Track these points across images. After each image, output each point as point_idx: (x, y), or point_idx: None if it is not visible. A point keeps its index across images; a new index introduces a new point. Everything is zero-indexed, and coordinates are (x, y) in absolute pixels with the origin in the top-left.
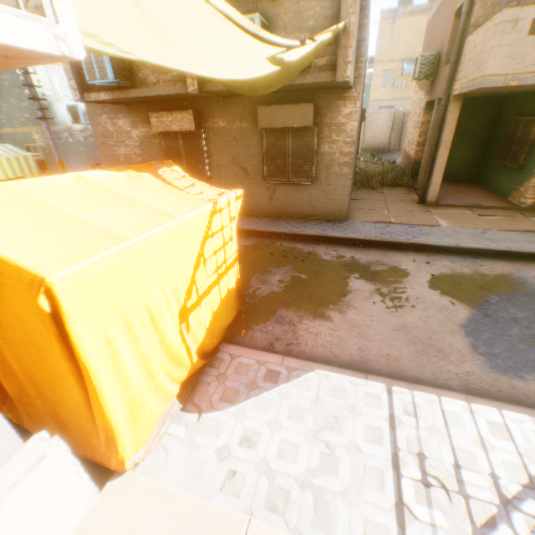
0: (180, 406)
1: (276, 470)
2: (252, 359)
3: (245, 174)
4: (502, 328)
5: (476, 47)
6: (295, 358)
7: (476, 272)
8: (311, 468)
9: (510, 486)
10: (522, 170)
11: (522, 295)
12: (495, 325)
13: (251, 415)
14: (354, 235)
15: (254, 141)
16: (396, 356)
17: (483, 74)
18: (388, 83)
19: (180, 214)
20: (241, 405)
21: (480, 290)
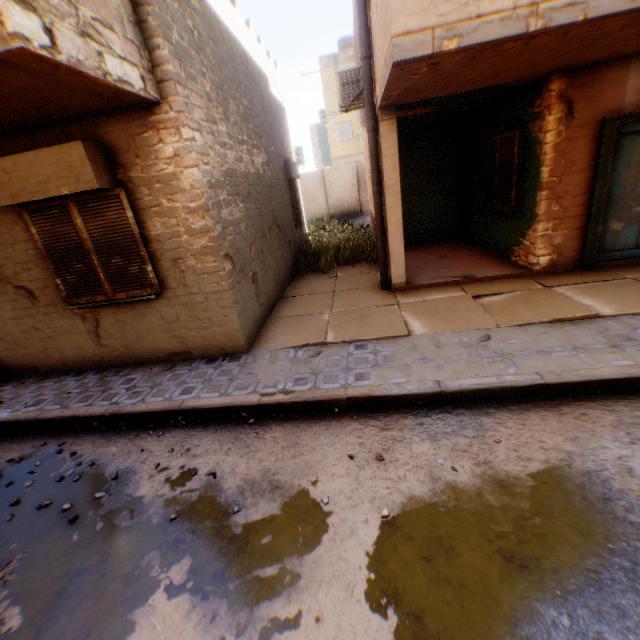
0: None
1: None
2: None
3: (31, 297)
4: None
5: (377, 5)
6: None
7: (491, 475)
8: None
9: None
10: (519, 212)
11: (630, 576)
12: None
13: None
14: (240, 395)
15: (21, 234)
16: None
17: (391, 34)
18: (351, 138)
19: None
20: None
21: (510, 575)
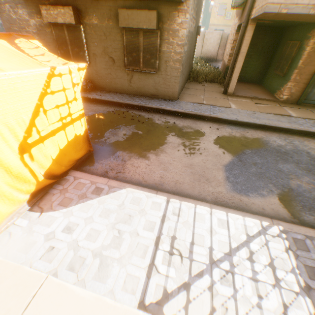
0: (29, 208)
1: (81, 246)
2: (88, 180)
3: (112, 62)
4: (247, 168)
5: None
6: (116, 180)
7: (243, 136)
8: (104, 245)
9: (218, 254)
10: (284, 77)
11: (264, 150)
12: (243, 166)
13: (76, 214)
14: (179, 109)
15: (118, 38)
16: (181, 181)
17: (267, 2)
18: (222, 13)
19: (12, 70)
20: (71, 208)
21: (242, 146)
